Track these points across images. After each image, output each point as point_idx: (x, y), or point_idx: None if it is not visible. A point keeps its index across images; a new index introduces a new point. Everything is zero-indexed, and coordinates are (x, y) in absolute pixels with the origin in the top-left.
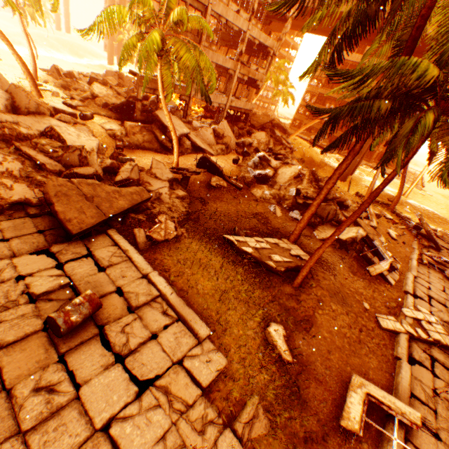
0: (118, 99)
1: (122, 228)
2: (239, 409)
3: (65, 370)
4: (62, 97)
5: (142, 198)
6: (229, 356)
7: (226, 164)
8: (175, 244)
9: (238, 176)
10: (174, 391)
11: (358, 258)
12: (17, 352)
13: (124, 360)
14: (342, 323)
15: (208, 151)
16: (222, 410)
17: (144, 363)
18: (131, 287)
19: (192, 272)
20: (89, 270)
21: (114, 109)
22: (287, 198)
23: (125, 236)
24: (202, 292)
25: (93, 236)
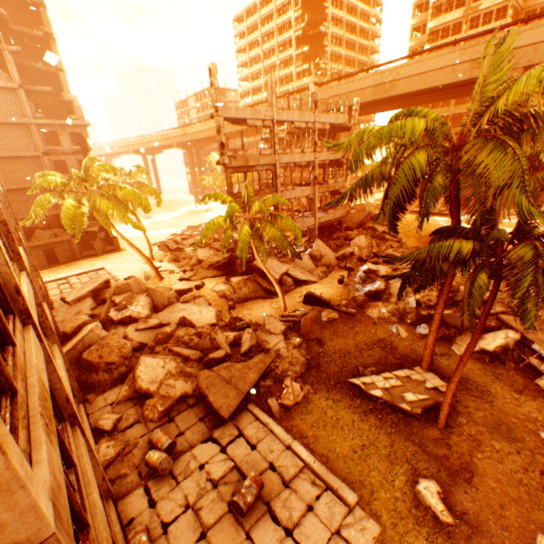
0: (219, 256)
1: (257, 399)
2: None
3: None
4: (177, 272)
5: (266, 364)
6: (382, 522)
7: (332, 287)
8: (305, 404)
9: (347, 299)
10: None
11: (522, 368)
12: (219, 532)
13: (292, 533)
14: (512, 465)
15: (310, 280)
16: None
17: (308, 534)
18: (280, 460)
19: (327, 433)
20: (244, 449)
21: (218, 267)
22: (409, 311)
23: (261, 406)
24: (341, 455)
25: (238, 414)
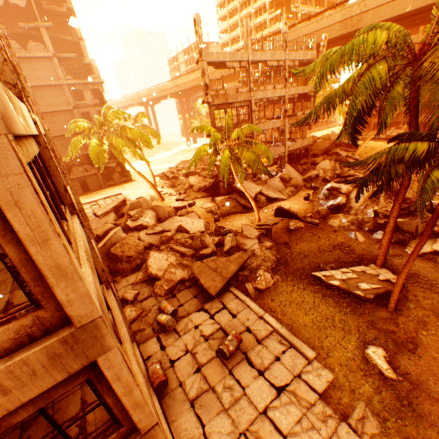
0: (206, 182)
1: (237, 284)
2: (350, 410)
3: (234, 379)
4: (174, 195)
5: (243, 259)
6: (335, 372)
7: (299, 203)
8: (274, 289)
9: (312, 212)
10: (299, 394)
11: None
12: (209, 368)
13: (263, 374)
14: None
15: (280, 198)
16: (336, 410)
17: (276, 375)
18: (254, 326)
19: (292, 310)
20: (227, 317)
21: (205, 190)
22: (367, 221)
23: (240, 289)
24: (303, 325)
25: (222, 293)
